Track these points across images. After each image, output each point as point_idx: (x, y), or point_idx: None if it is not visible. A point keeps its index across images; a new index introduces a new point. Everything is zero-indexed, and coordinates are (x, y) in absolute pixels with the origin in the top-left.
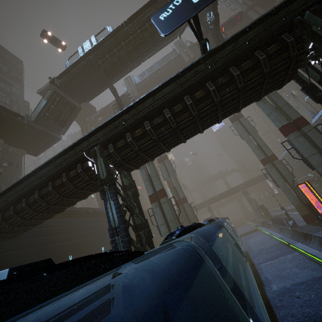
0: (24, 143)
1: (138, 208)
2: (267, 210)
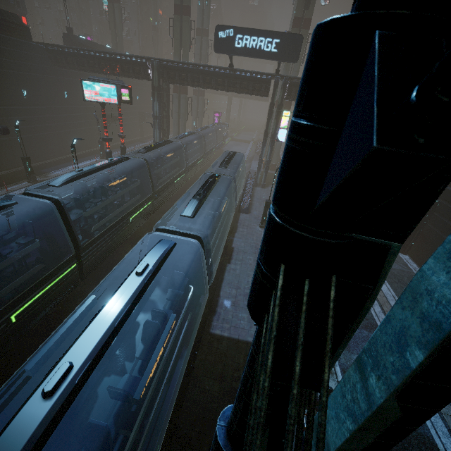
0: None
1: (167, 107)
2: None
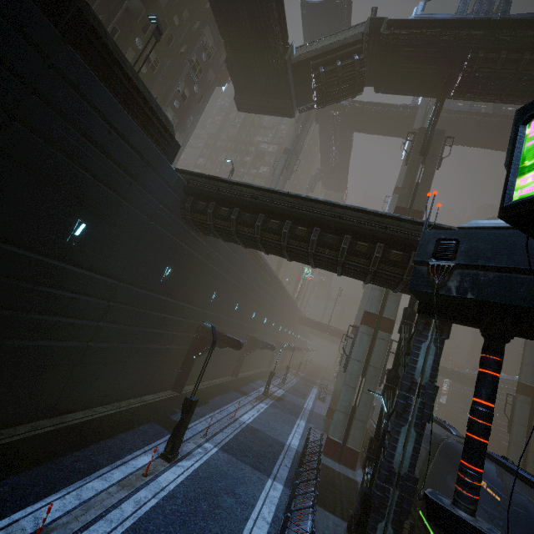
0: (246, 81)
1: None
2: None
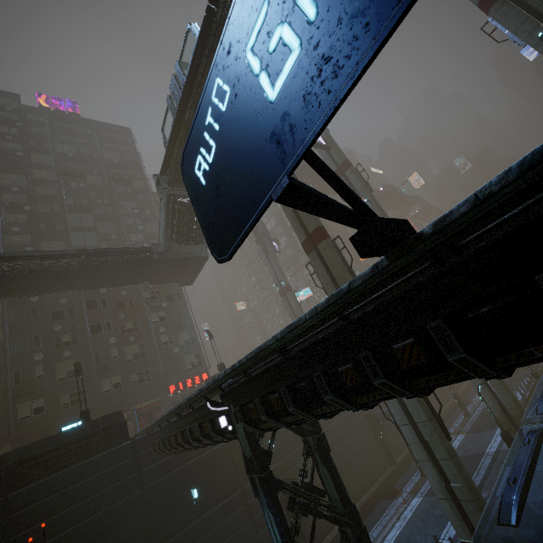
0: (169, 276)
1: (332, 480)
2: None
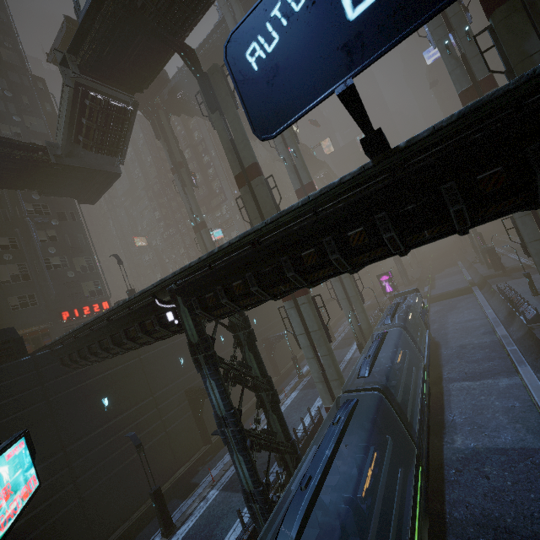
0: (66, 189)
1: (256, 361)
2: (499, 260)
